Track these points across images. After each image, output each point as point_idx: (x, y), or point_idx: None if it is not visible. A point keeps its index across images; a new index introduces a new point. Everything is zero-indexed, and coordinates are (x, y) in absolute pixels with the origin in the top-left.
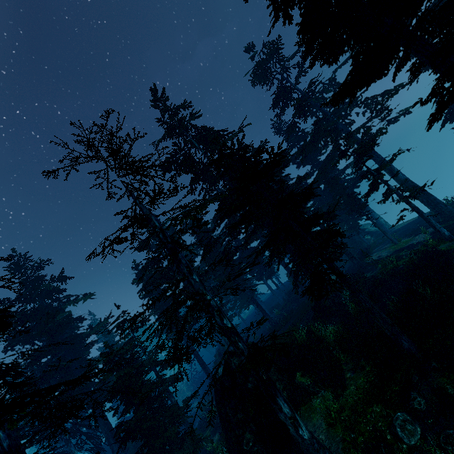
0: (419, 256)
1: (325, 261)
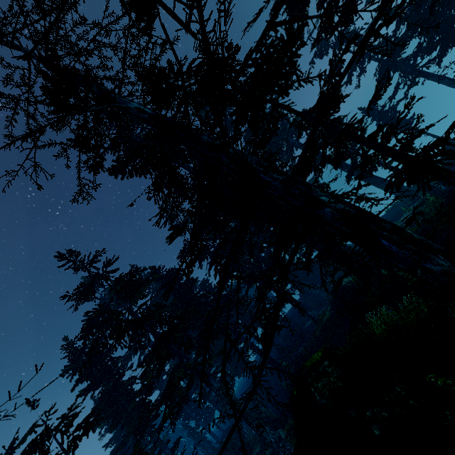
0: (441, 201)
1: (414, 137)
